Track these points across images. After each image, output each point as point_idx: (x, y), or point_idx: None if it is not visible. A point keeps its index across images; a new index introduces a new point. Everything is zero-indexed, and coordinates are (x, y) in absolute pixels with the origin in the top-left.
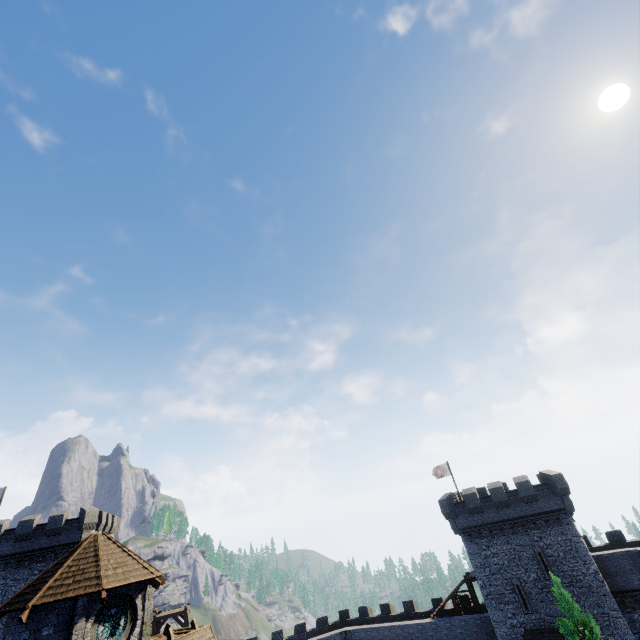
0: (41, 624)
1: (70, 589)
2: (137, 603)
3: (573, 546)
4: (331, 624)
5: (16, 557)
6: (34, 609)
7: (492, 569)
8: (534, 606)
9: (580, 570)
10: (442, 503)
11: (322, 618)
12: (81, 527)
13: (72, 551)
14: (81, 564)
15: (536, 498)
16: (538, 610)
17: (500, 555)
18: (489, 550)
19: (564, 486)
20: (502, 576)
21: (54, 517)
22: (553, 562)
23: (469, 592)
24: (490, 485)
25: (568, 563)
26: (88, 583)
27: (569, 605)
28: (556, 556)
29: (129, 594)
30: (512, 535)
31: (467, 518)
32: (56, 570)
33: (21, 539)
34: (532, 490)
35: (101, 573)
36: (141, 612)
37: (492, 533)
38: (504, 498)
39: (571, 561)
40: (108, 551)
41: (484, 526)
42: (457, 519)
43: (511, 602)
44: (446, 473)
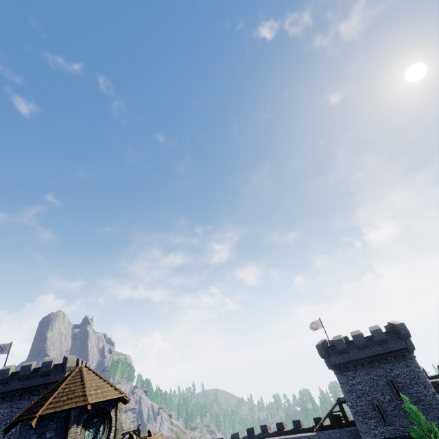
0: (45, 429)
1: (65, 404)
2: (111, 415)
3: (416, 375)
4: (241, 438)
5: (19, 392)
6: (40, 418)
7: (357, 394)
8: (390, 420)
9: (422, 392)
10: (318, 347)
11: (235, 434)
12: (64, 369)
13: (64, 378)
14: (72, 387)
15: (386, 341)
16: (393, 423)
17: (363, 383)
18: (354, 380)
19: (406, 332)
20: (365, 398)
21: (45, 363)
22: (402, 387)
23: (341, 412)
24: (352, 333)
25: (413, 387)
26: (77, 399)
27: (418, 416)
28: (404, 383)
29: (106, 408)
30: (370, 368)
31: (337, 357)
32: (54, 391)
33: (23, 379)
34: (383, 335)
35: (86, 392)
36: (114, 422)
37: (356, 367)
38: (363, 342)
39: (415, 386)
40: (90, 378)
41: (350, 362)
42: (330, 358)
43: (373, 417)
44: (319, 326)
